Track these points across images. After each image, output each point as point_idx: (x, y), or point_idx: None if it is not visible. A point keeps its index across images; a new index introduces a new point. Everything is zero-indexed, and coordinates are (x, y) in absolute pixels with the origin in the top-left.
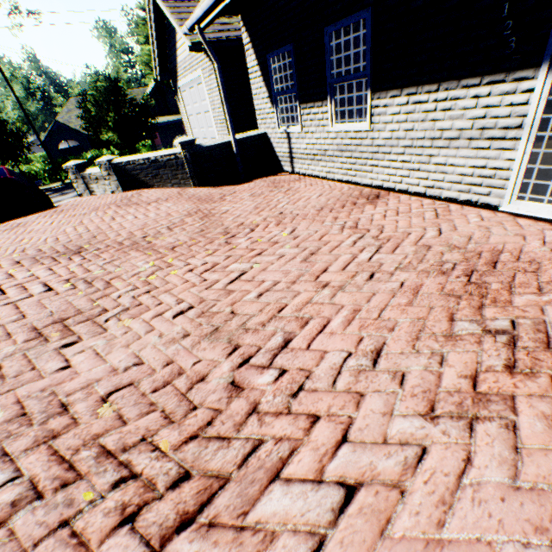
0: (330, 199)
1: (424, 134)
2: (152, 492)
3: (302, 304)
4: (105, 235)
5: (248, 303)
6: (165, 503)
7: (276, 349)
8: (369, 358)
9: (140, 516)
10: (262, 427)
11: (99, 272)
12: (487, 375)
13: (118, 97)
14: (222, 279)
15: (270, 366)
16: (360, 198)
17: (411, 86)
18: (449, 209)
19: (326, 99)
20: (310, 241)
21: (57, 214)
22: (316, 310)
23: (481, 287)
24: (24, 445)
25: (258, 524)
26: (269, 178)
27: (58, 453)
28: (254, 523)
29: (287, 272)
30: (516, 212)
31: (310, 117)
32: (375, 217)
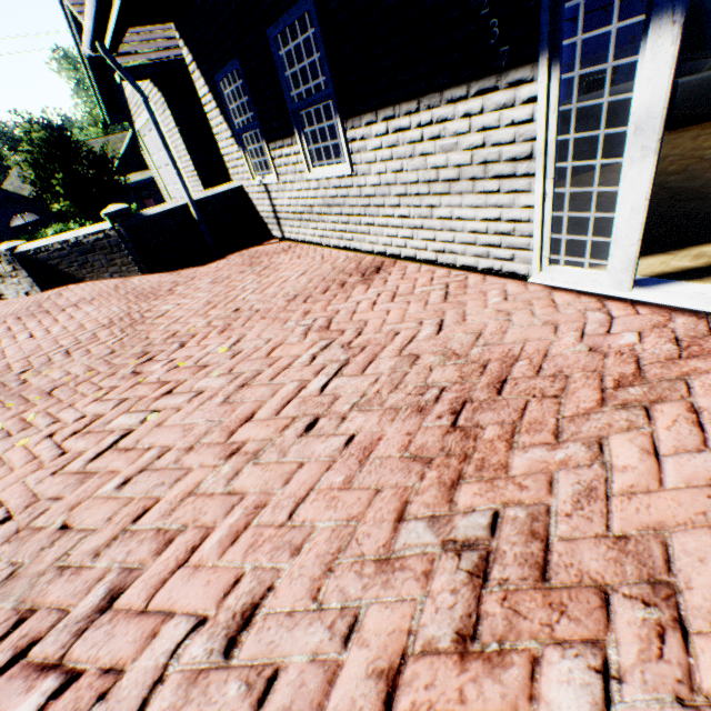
0: (314, 279)
1: (417, 175)
2: None
3: (181, 499)
4: None
5: (100, 501)
6: None
7: (87, 618)
8: (232, 631)
9: None
10: None
11: None
12: (420, 667)
13: (67, 151)
14: (87, 451)
15: (54, 666)
16: (353, 274)
17: (387, 106)
18: (467, 283)
19: (295, 134)
20: (254, 359)
21: None
22: (197, 509)
23: (469, 437)
24: None
25: None
26: (251, 249)
27: None
28: None
29: (191, 428)
30: (550, 284)
31: (283, 161)
32: (361, 307)
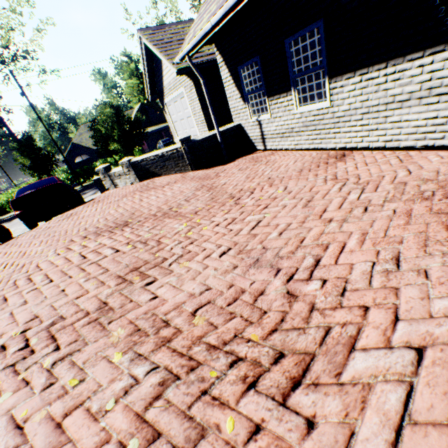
0: (305, 163)
1: (378, 101)
2: (259, 367)
3: (317, 235)
4: (140, 211)
5: (273, 240)
6: (273, 373)
7: (311, 267)
8: (391, 263)
9: (258, 383)
10: (325, 318)
11: (148, 235)
12: None
13: (119, 118)
14: (244, 228)
15: (311, 278)
16: (329, 159)
17: (363, 68)
18: (409, 155)
19: (290, 90)
20: (303, 193)
21: (96, 203)
22: (330, 237)
23: None
24: (149, 348)
25: (353, 379)
26: (247, 156)
27: (176, 350)
28: (350, 379)
29: (294, 216)
30: None
31: (277, 106)
32: (349, 170)
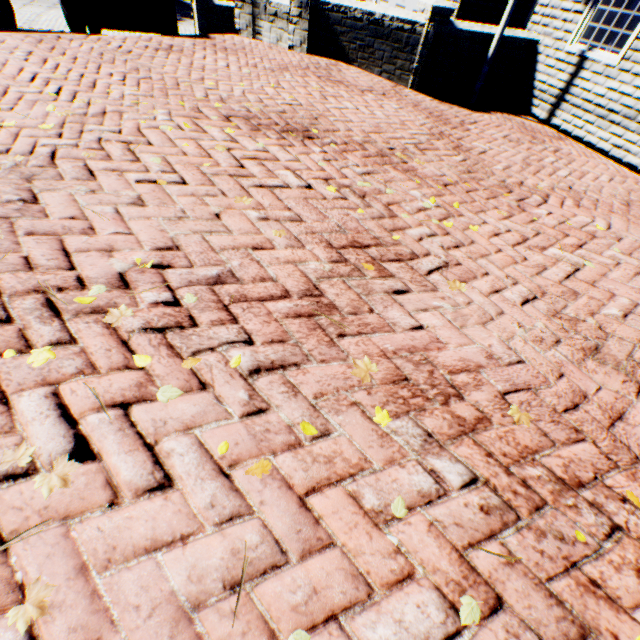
0: (630, 193)
1: None
2: None
3: None
4: (329, 121)
5: (613, 321)
6: None
7: None
8: None
9: None
10: None
11: (364, 186)
12: None
13: None
14: (550, 267)
15: None
16: None
17: None
18: None
19: None
20: None
21: (221, 52)
22: None
23: None
24: (438, 427)
25: None
26: (512, 117)
27: (493, 456)
28: None
29: None
30: None
31: None
32: None
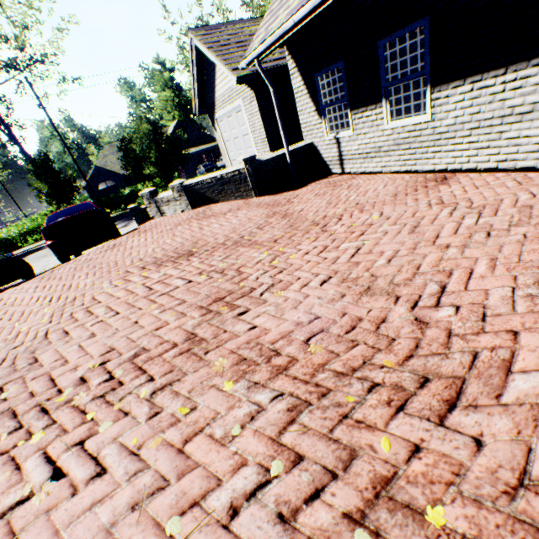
0: (398, 187)
1: (492, 114)
2: (403, 391)
3: (435, 262)
4: (204, 240)
5: (382, 267)
6: (421, 396)
7: (437, 294)
8: (533, 288)
9: (406, 406)
10: (468, 343)
11: (223, 265)
12: None
13: (157, 136)
14: (341, 256)
15: (440, 305)
16: (427, 182)
17: (475, 75)
18: (528, 176)
19: (380, 102)
20: (404, 218)
21: (143, 233)
22: (452, 264)
23: None
24: (263, 376)
25: (518, 400)
26: (321, 181)
27: (297, 378)
28: (514, 399)
29: (401, 243)
30: None
31: (362, 121)
32: (456, 193)
